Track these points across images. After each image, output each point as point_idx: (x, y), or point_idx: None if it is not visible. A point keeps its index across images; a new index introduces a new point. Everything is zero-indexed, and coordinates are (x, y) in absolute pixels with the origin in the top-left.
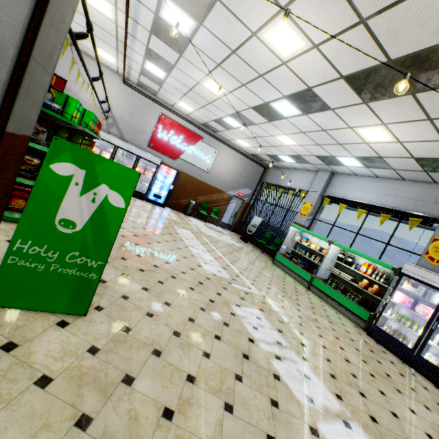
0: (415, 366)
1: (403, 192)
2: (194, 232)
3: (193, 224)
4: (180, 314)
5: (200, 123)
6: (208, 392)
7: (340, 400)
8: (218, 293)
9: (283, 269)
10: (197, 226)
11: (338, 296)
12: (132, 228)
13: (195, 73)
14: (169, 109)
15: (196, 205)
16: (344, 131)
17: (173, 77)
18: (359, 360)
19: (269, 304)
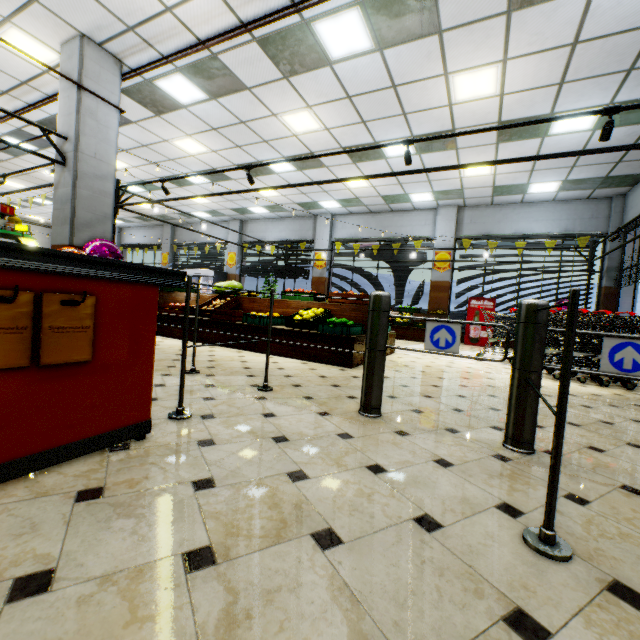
0: None
1: (152, 233)
2: None
3: None
4: None
5: None
6: None
7: None
8: None
9: None
10: None
11: None
12: None
13: None
14: None
15: None
16: None
17: None
18: None
19: None
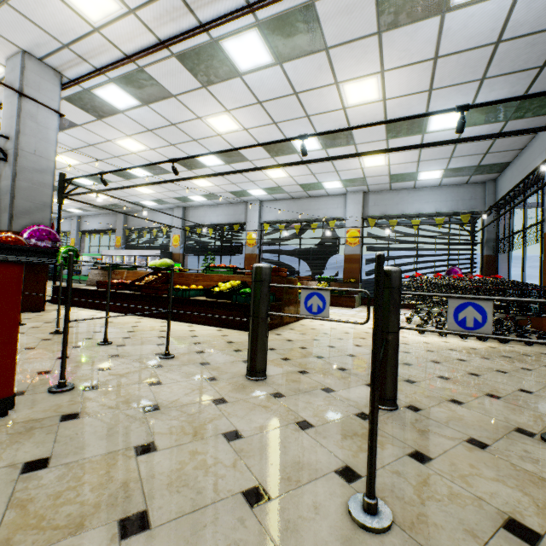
0: None
1: (107, 220)
2: None
3: None
4: None
5: None
6: None
7: None
8: None
9: None
10: None
11: None
12: None
13: None
14: None
15: None
16: None
17: None
18: None
19: None
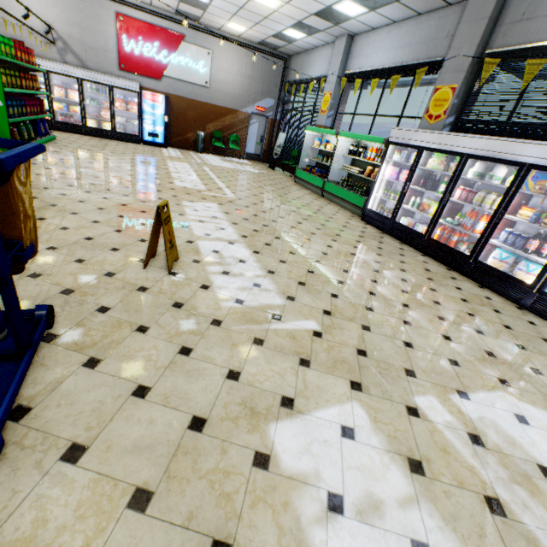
0: (391, 233)
1: (418, 35)
2: (194, 164)
3: (201, 159)
4: (115, 203)
5: (172, 12)
6: (107, 226)
7: (243, 238)
8: (174, 196)
9: (303, 185)
10: (207, 160)
11: (343, 193)
12: (104, 163)
13: None
14: (124, 2)
15: (208, 137)
16: None
17: None
18: (311, 228)
19: (238, 203)
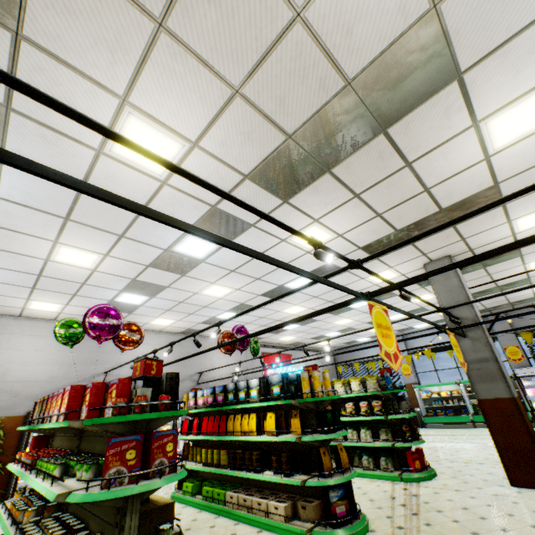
0: None
1: None
2: None
3: None
4: None
5: (287, 344)
6: None
7: None
8: None
9: (440, 427)
10: None
11: None
12: None
13: (336, 319)
14: (264, 346)
15: None
16: (429, 315)
17: (306, 325)
18: None
19: None
